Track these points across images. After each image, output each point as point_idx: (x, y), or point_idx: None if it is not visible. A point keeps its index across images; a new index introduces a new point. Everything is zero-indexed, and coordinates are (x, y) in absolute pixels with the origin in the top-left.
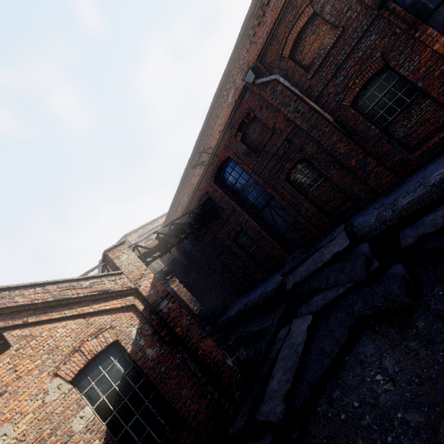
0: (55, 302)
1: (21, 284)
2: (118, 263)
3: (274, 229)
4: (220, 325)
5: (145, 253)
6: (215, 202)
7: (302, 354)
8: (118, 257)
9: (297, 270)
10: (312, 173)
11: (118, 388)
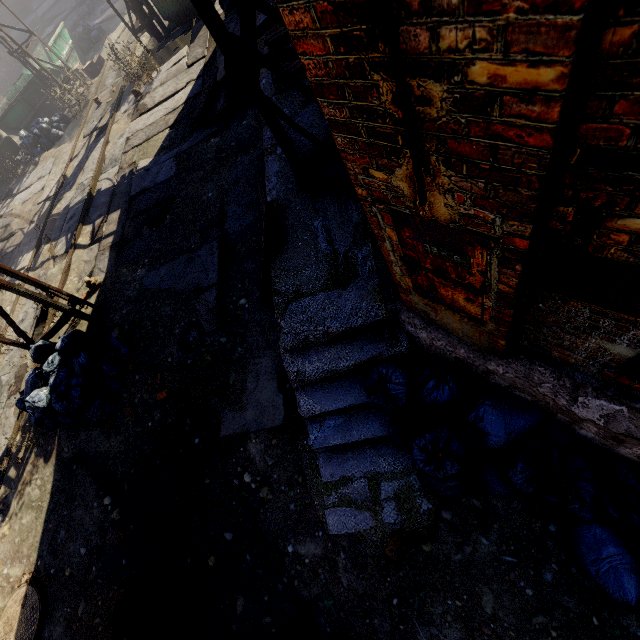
0: None
1: None
2: None
3: None
4: None
5: None
6: None
7: None
8: None
9: (43, 5)
10: None
11: None
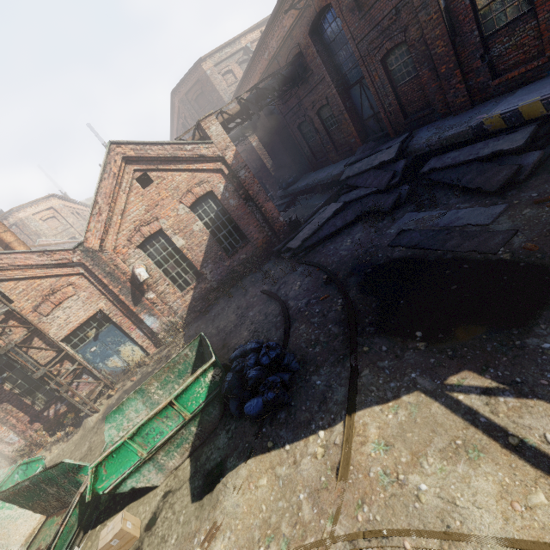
0: (171, 158)
1: (149, 142)
2: (209, 134)
3: (359, 112)
4: (290, 192)
5: (228, 119)
6: (306, 59)
7: (322, 224)
8: (209, 128)
9: (355, 165)
10: (409, 62)
11: (214, 217)
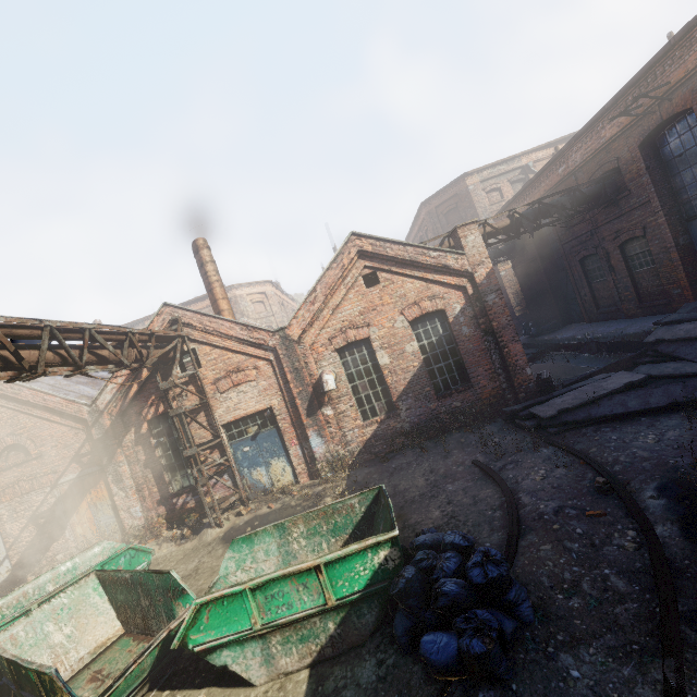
0: (409, 261)
1: (392, 240)
2: (463, 243)
3: None
4: (540, 341)
5: (489, 233)
6: (623, 177)
7: (600, 396)
8: (465, 237)
9: (679, 326)
10: None
11: (435, 342)
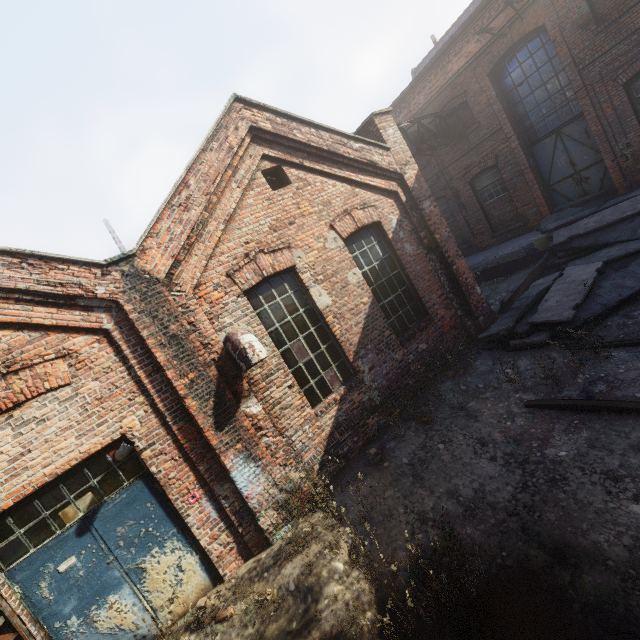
0: (326, 153)
1: (299, 117)
2: (384, 137)
3: (544, 174)
4: None
5: None
6: (470, 112)
7: (591, 286)
8: (384, 129)
9: (579, 223)
10: None
11: (377, 267)
